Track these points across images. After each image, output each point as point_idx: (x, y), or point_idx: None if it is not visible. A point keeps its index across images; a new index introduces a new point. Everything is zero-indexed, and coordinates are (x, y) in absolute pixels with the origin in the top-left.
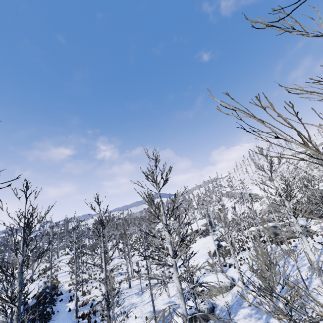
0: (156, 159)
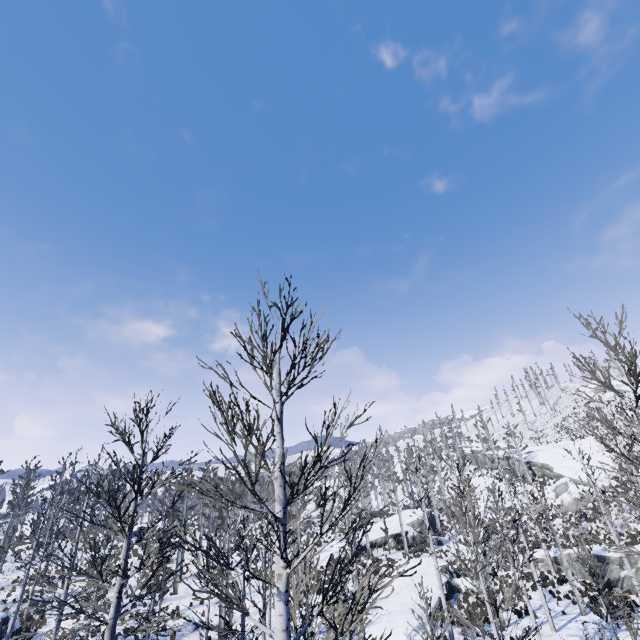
0: (287, 308)
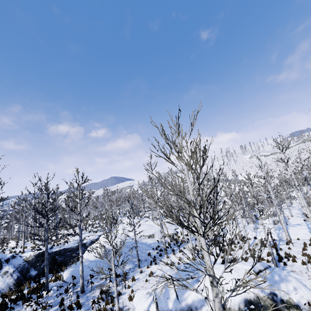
0: None
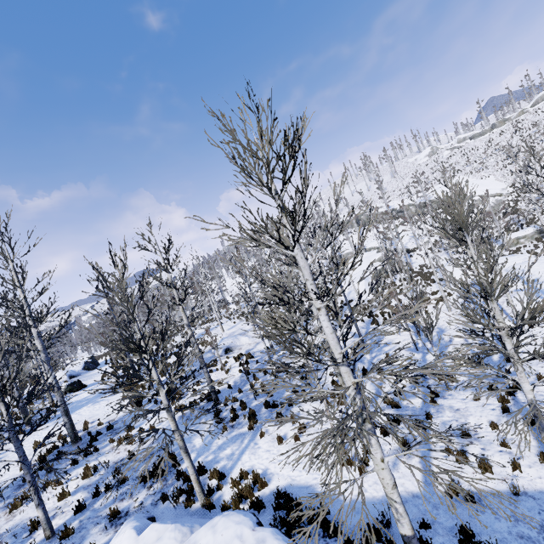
0: None
